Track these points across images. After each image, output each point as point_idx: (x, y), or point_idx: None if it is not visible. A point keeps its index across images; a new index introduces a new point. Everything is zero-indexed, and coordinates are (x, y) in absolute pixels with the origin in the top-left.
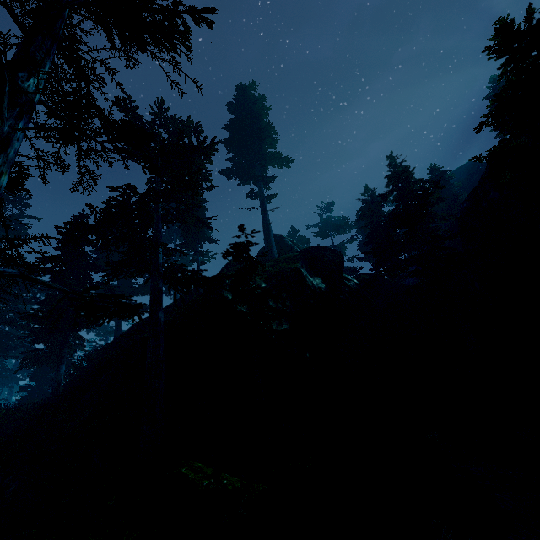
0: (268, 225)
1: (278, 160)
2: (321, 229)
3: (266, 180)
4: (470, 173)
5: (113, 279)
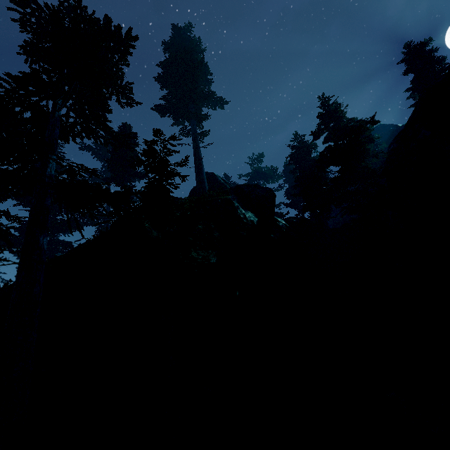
0: (200, 161)
1: (211, 101)
2: (252, 177)
3: (199, 117)
4: (382, 133)
5: None
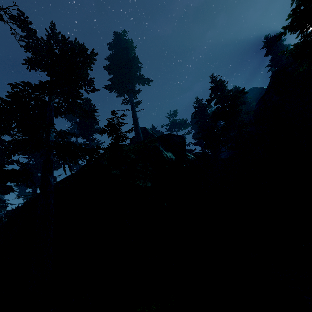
0: (136, 120)
1: (141, 80)
2: (170, 127)
3: (134, 92)
4: (254, 93)
5: (15, 154)
